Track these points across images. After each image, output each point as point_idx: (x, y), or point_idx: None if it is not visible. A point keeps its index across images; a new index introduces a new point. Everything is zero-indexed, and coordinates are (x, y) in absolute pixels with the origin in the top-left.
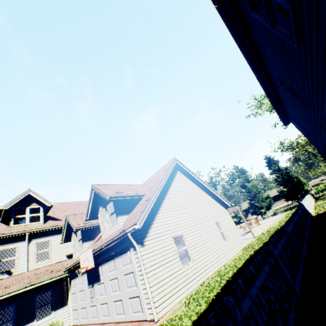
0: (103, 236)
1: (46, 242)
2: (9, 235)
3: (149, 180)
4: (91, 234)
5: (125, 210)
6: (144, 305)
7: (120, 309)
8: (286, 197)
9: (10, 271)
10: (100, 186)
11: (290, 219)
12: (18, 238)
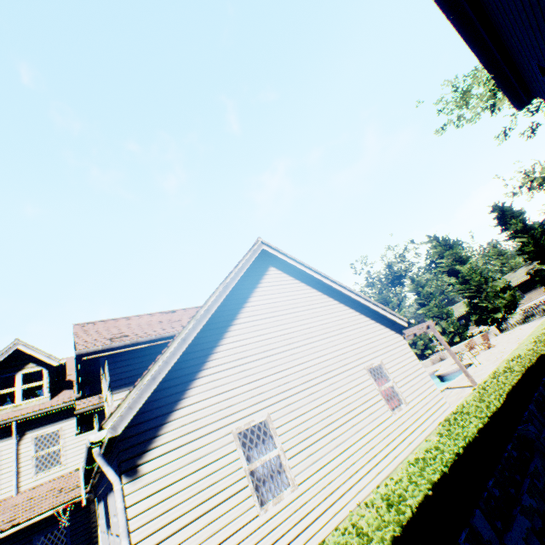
0: None
1: None
2: None
3: None
4: None
5: (135, 375)
6: None
7: None
8: None
9: None
10: (88, 326)
11: None
12: None
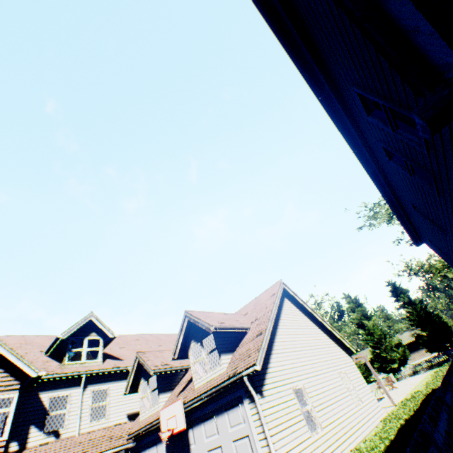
0: (195, 383)
1: (97, 392)
2: (64, 376)
3: (245, 308)
4: (169, 381)
5: (227, 347)
6: None
7: None
8: (428, 346)
9: (58, 431)
10: (195, 312)
11: (450, 370)
12: (72, 381)
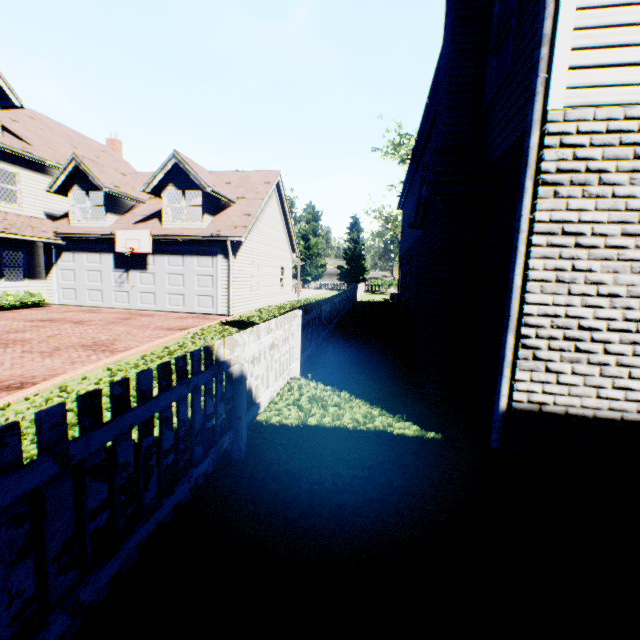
0: (165, 224)
1: None
2: None
3: (228, 176)
4: (118, 206)
5: (211, 210)
6: (218, 304)
7: (178, 302)
8: (342, 277)
9: None
10: (186, 159)
11: (349, 290)
12: None
